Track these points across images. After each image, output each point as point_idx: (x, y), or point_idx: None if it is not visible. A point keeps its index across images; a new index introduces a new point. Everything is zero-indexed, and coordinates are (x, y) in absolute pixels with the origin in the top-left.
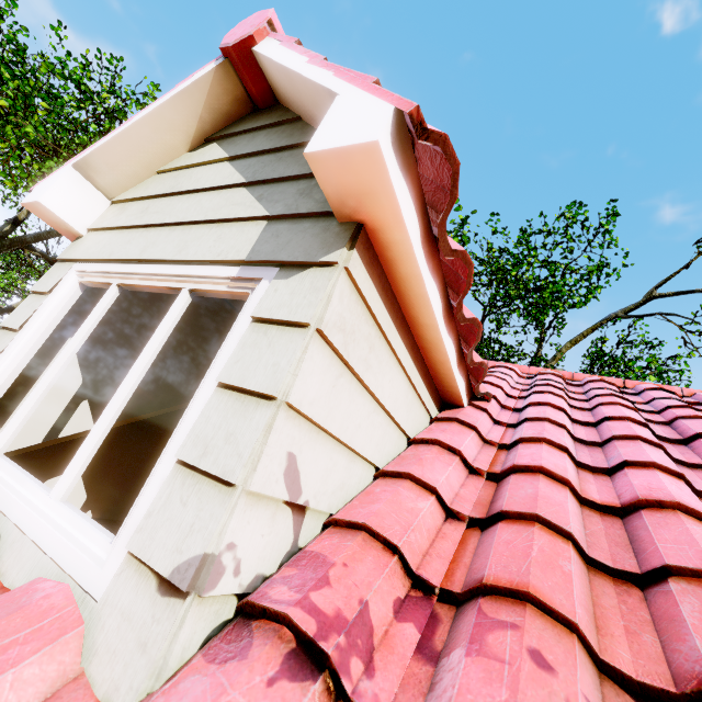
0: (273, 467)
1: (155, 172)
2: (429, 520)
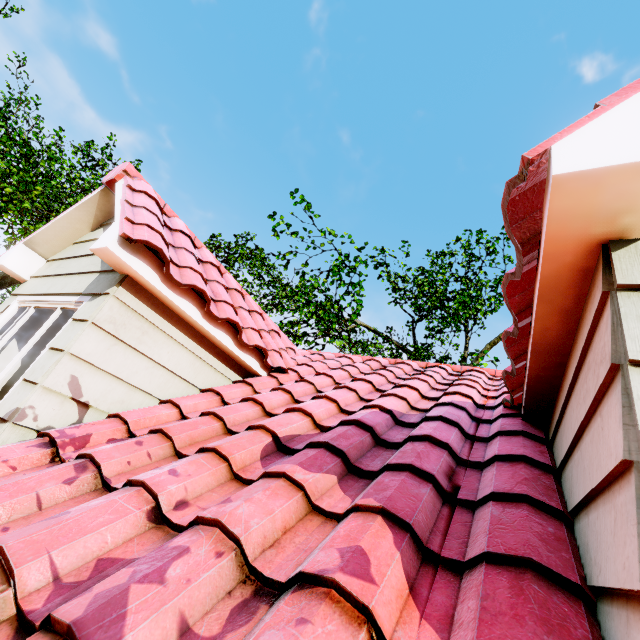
0: (60, 379)
1: (72, 243)
2: (163, 417)
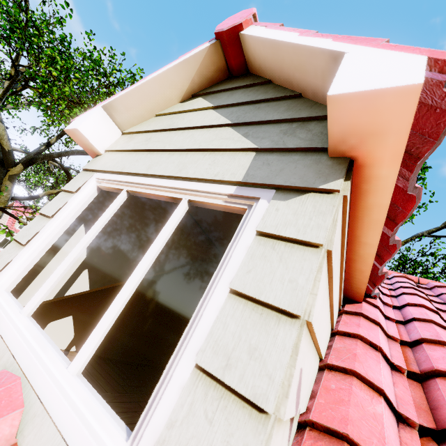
0: (294, 388)
1: (154, 115)
2: (390, 427)
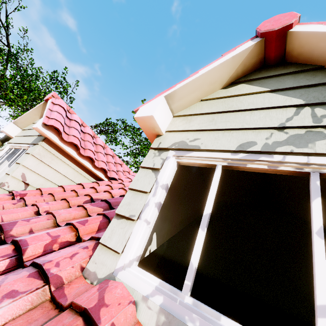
0: (18, 174)
1: (32, 123)
2: (57, 191)
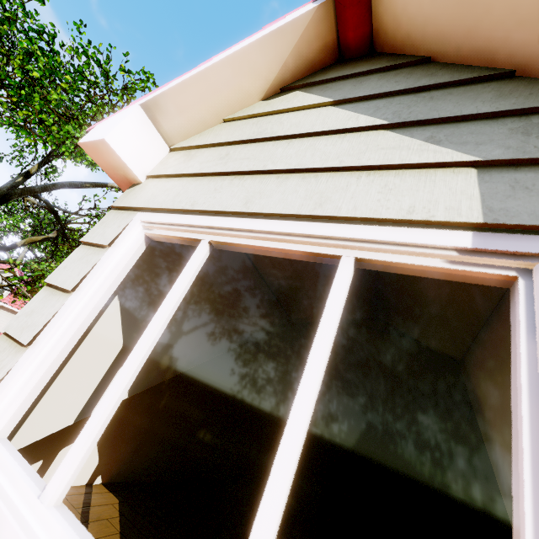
0: None
1: (221, 120)
2: None
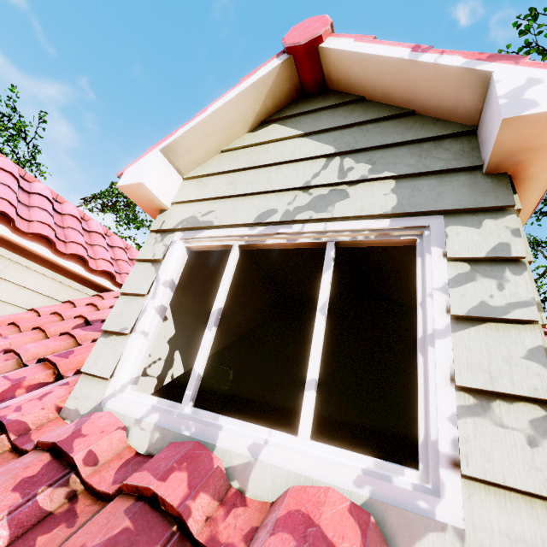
0: None
1: None
2: (25, 318)
